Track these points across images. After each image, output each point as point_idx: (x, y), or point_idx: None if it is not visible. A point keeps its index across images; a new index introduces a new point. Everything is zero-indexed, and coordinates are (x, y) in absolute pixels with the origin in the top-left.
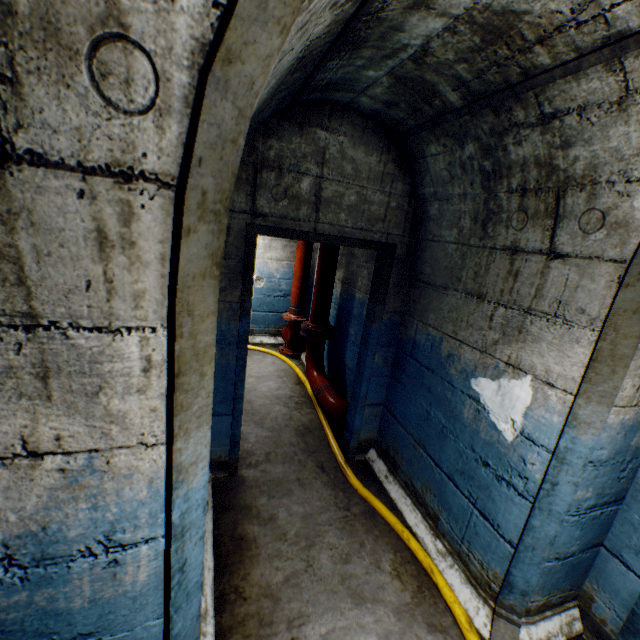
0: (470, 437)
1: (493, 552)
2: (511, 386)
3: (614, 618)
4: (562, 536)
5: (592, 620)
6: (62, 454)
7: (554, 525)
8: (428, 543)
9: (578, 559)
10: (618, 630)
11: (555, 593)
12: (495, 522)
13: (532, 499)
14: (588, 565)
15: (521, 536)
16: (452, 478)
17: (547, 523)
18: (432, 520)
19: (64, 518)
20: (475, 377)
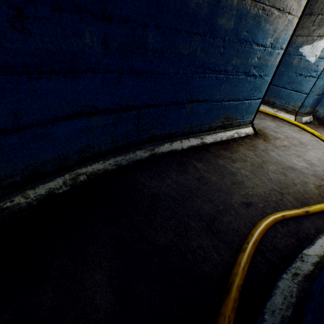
0: (295, 69)
1: (298, 100)
2: (317, 44)
3: (323, 112)
4: (321, 87)
5: (316, 116)
6: (290, 15)
7: (322, 82)
8: (271, 111)
9: (319, 98)
10: (323, 114)
11: (310, 109)
12: (301, 91)
13: (317, 77)
14: (319, 102)
15: (311, 89)
16: (284, 87)
17: (320, 82)
18: (271, 105)
19: (281, 36)
20: (301, 47)
